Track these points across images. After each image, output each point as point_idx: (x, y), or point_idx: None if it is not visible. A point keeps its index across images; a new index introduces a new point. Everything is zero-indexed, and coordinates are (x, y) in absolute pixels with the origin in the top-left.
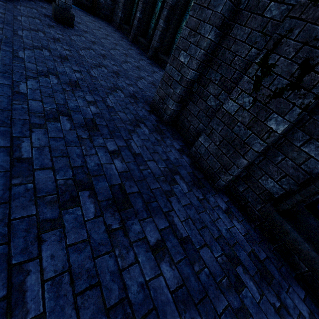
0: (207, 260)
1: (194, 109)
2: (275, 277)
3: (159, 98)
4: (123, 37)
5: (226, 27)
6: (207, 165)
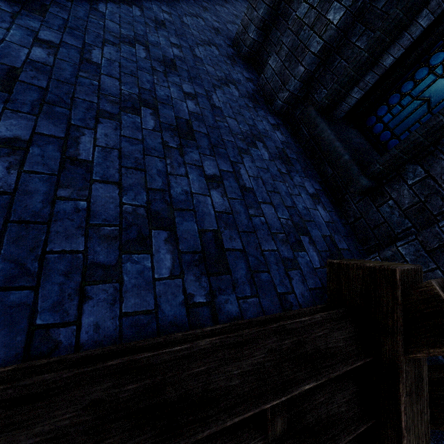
0: (230, 123)
1: (275, 36)
2: (295, 167)
3: (242, 28)
4: None
5: None
6: (270, 88)
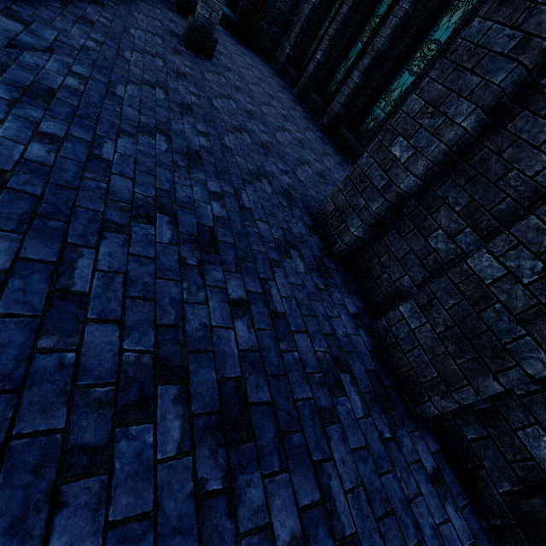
0: None
1: (398, 245)
2: None
3: (333, 208)
4: (285, 87)
5: (501, 112)
6: (407, 363)
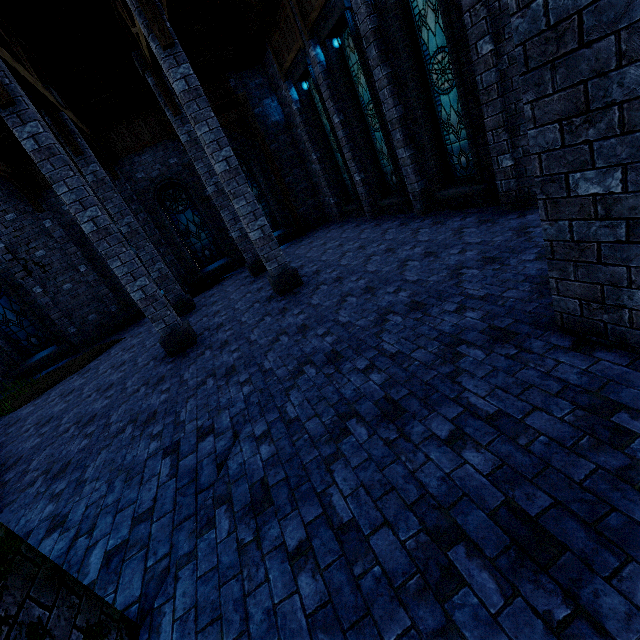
0: None
1: None
2: None
3: (578, 303)
4: (358, 224)
5: None
6: None
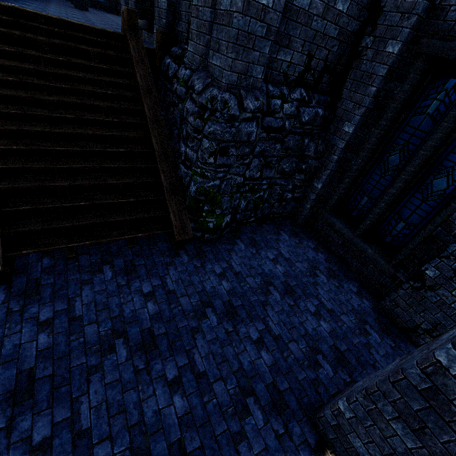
0: None
1: None
2: None
3: None
4: None
5: None
6: None
